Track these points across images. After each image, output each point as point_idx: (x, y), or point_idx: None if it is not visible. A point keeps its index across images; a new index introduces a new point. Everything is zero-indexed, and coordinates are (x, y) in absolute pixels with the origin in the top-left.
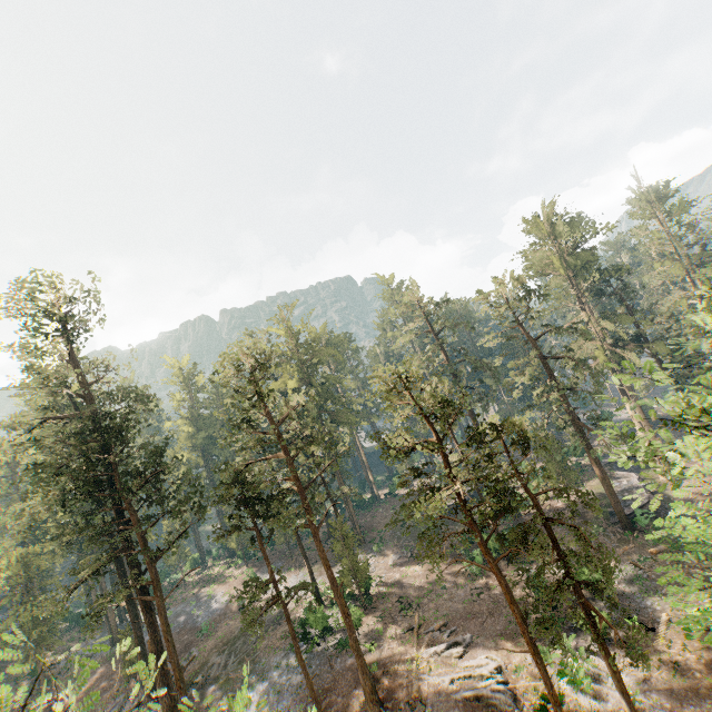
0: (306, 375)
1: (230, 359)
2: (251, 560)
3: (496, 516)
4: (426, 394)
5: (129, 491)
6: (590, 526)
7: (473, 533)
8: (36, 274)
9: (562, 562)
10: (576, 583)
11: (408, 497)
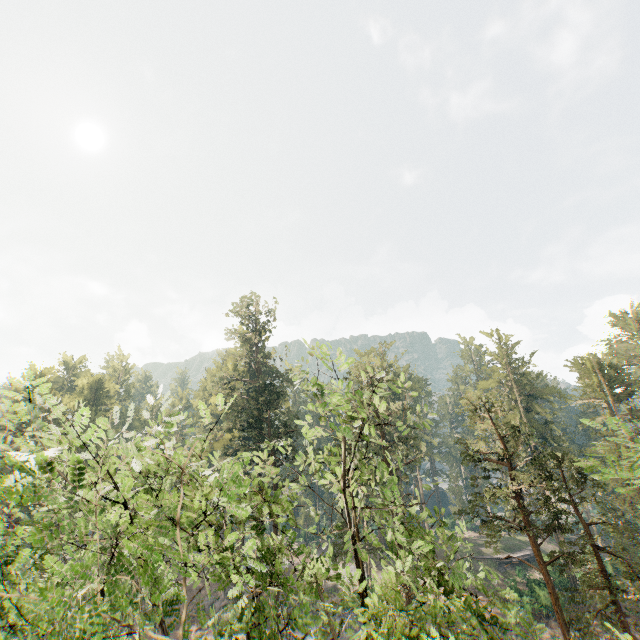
0: (390, 399)
1: (359, 367)
2: (310, 542)
3: (550, 531)
4: (495, 436)
5: (278, 435)
6: (639, 568)
7: (527, 534)
8: (253, 294)
9: (607, 582)
10: (622, 614)
11: (475, 497)
